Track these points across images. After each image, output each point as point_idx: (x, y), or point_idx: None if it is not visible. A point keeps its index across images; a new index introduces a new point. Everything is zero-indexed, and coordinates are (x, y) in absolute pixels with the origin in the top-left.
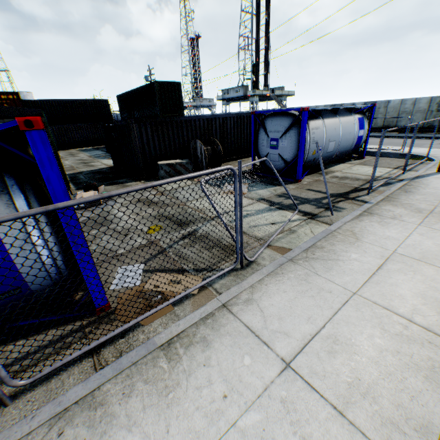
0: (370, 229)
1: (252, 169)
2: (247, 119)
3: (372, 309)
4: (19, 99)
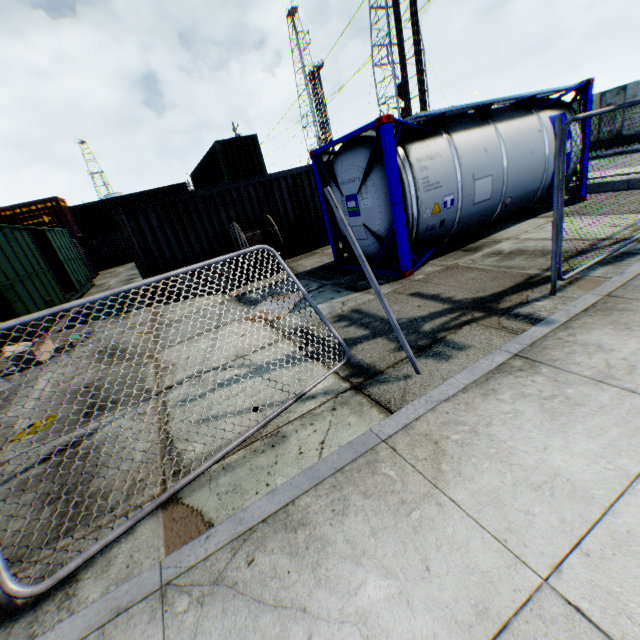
0: (500, 436)
1: (335, 259)
2: None
3: None
4: (59, 205)
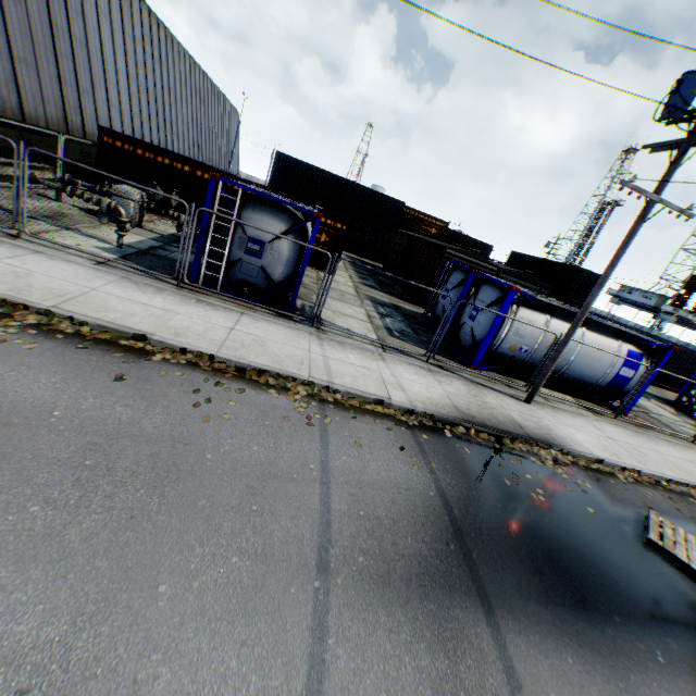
0: None
1: (674, 401)
2: (681, 354)
3: None
4: (445, 228)
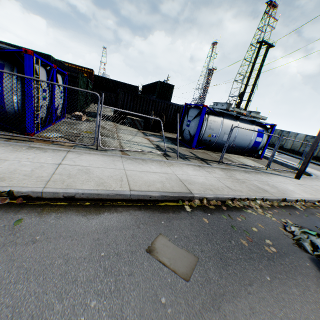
0: (183, 168)
1: (176, 137)
2: None
3: (121, 173)
4: (92, 73)
